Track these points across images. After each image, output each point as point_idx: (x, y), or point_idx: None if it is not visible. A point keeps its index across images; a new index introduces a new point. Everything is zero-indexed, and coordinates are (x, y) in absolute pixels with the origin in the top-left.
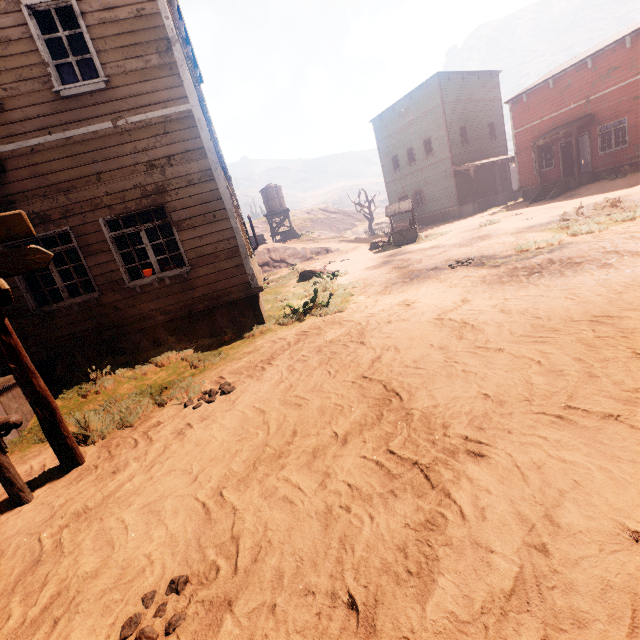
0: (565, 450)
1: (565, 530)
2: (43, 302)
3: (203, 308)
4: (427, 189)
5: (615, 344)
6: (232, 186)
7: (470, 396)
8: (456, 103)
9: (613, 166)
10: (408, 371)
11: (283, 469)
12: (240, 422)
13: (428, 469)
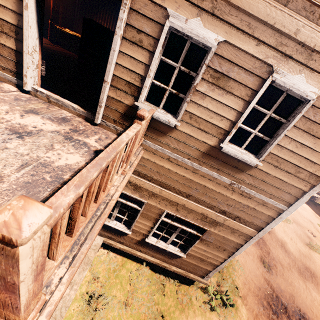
0: None
1: None
2: None
3: (171, 270)
4: None
5: None
6: None
7: None
8: None
9: None
10: None
11: None
12: None
13: None
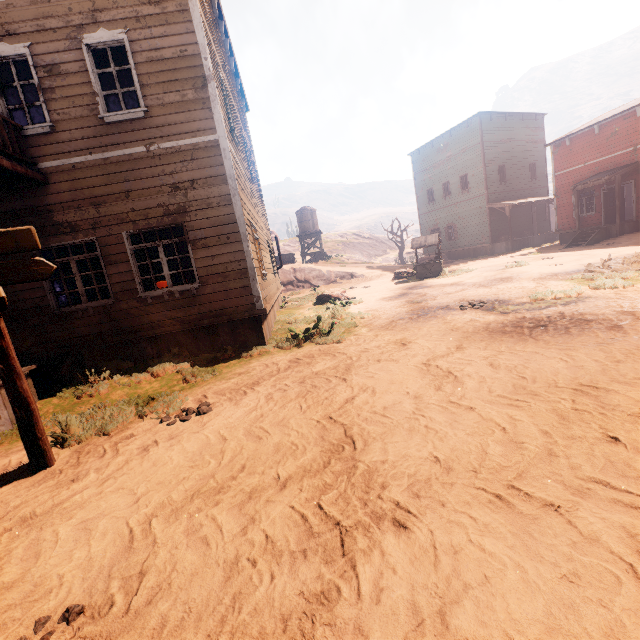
0: (490, 537)
1: (452, 633)
2: (64, 303)
3: (207, 324)
4: (460, 223)
5: (589, 421)
6: (263, 207)
7: (421, 456)
8: (496, 142)
9: None
10: (374, 418)
11: (216, 506)
12: (201, 447)
13: (346, 533)
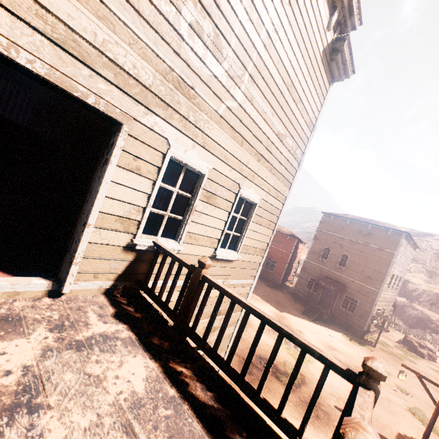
0: None
1: None
2: None
3: None
4: None
5: None
6: None
7: None
8: None
9: (265, 276)
10: None
11: None
12: None
13: None
